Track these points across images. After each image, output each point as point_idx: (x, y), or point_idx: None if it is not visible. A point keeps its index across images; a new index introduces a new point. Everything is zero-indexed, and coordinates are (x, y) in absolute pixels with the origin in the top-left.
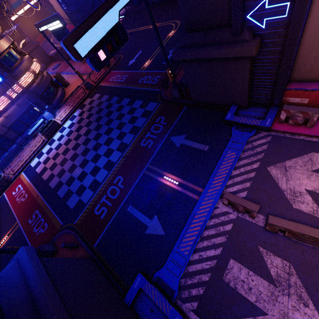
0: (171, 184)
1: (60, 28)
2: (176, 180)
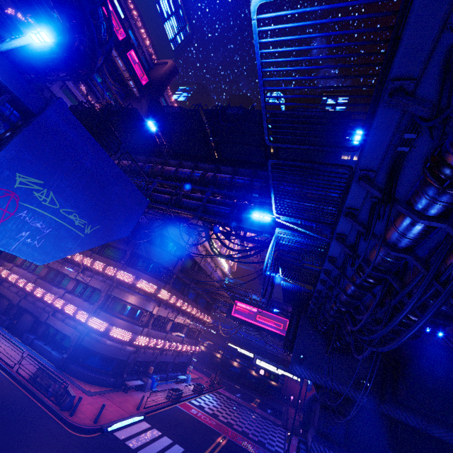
0: None
1: (249, 356)
2: None
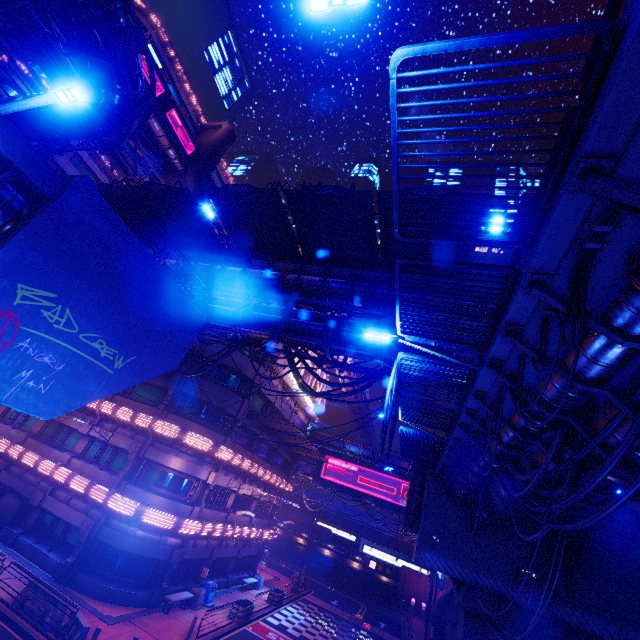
0: None
1: (349, 539)
2: None
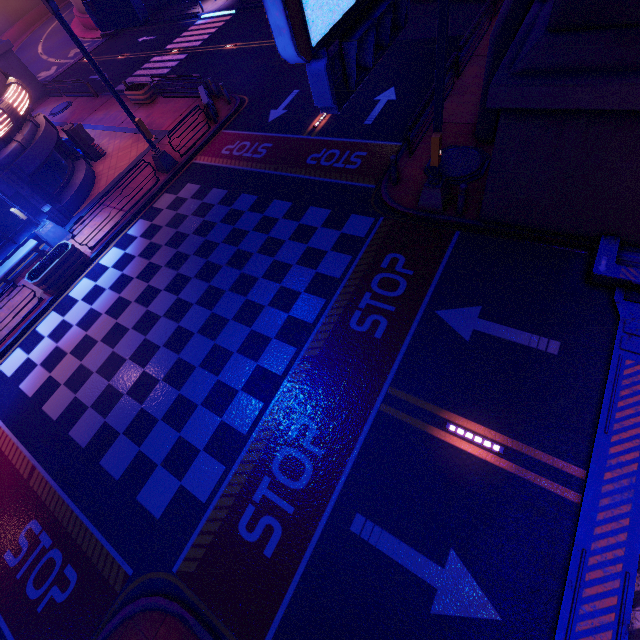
0: (475, 449)
1: None
2: (488, 438)
